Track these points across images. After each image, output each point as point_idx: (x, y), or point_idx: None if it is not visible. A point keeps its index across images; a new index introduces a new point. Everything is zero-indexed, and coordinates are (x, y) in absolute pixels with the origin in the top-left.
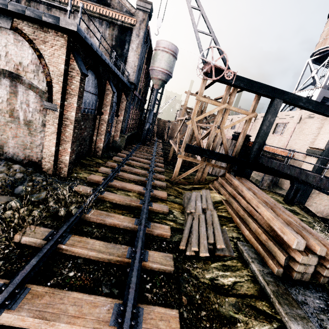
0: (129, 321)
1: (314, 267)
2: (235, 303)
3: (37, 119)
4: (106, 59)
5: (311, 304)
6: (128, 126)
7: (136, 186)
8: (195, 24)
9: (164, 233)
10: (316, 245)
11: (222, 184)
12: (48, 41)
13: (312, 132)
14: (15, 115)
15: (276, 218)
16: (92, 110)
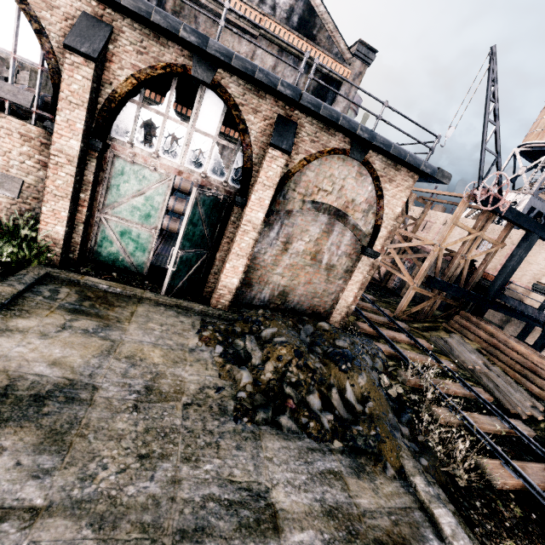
0: None
1: None
2: None
3: (342, 263)
4: None
5: None
6: None
7: (399, 334)
8: (485, 141)
9: (489, 398)
10: None
11: (466, 326)
12: (395, 181)
13: (538, 263)
14: (317, 258)
15: None
16: None
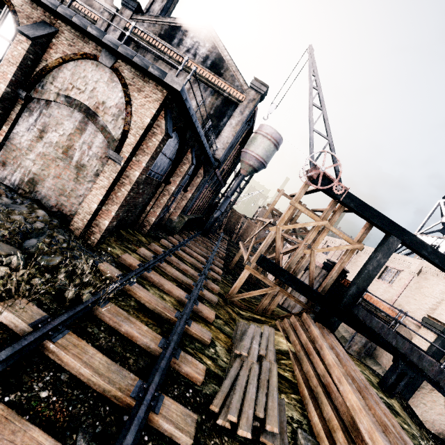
0: None
1: None
2: None
3: (93, 165)
4: (198, 127)
5: None
6: (193, 206)
7: (178, 289)
8: (312, 122)
9: (194, 375)
10: None
11: (295, 327)
12: (144, 91)
13: (434, 295)
14: (69, 154)
15: (366, 410)
16: (159, 175)
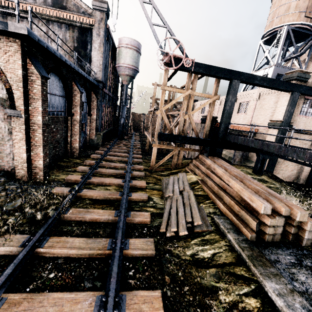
0: (112, 310)
1: (283, 227)
2: (215, 273)
3: (2, 127)
4: (66, 61)
5: (283, 261)
6: (103, 123)
7: (115, 179)
8: (149, 18)
9: (144, 220)
10: (281, 207)
11: (197, 165)
12: (1, 48)
13: (271, 107)
14: None
15: (245, 188)
16: (61, 112)
